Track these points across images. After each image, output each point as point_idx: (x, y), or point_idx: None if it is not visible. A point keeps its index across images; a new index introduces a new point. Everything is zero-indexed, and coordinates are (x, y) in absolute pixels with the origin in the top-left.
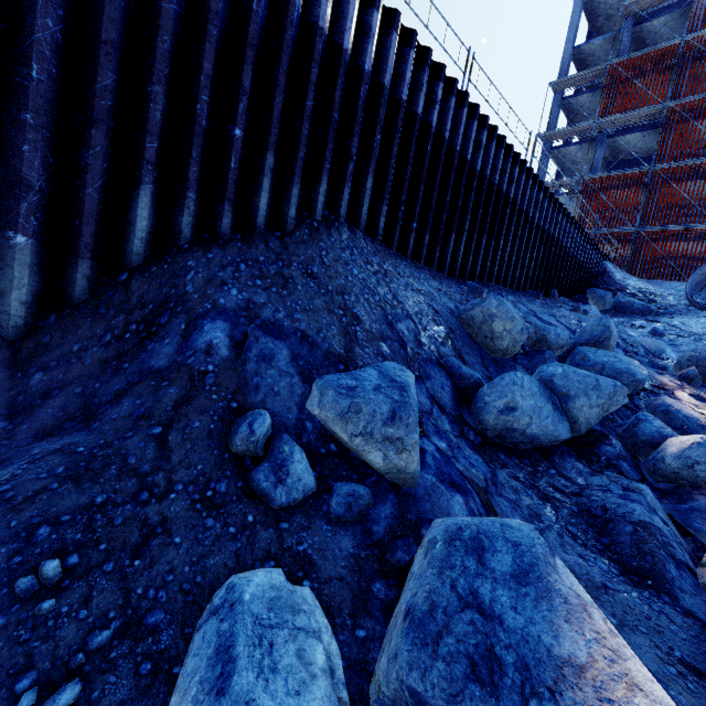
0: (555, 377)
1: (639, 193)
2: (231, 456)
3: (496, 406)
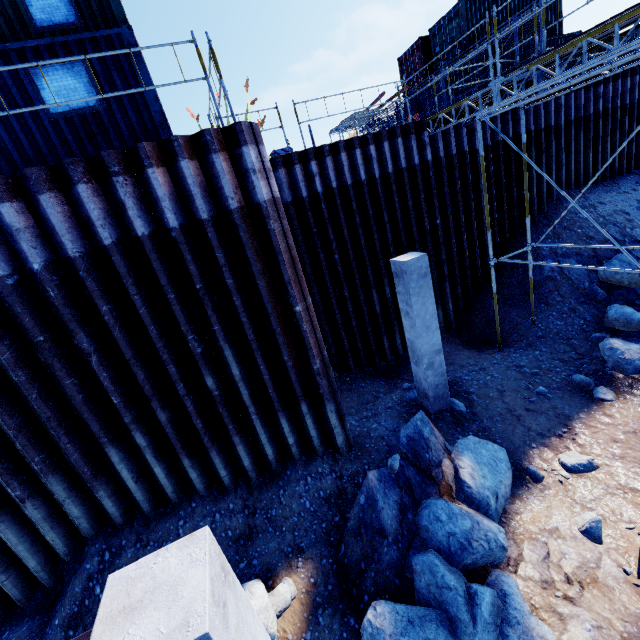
0: None
1: None
2: (578, 293)
3: None
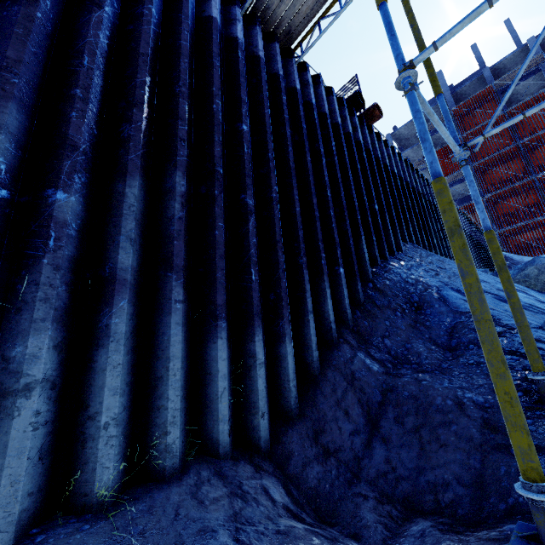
0: None
1: None
2: None
3: None
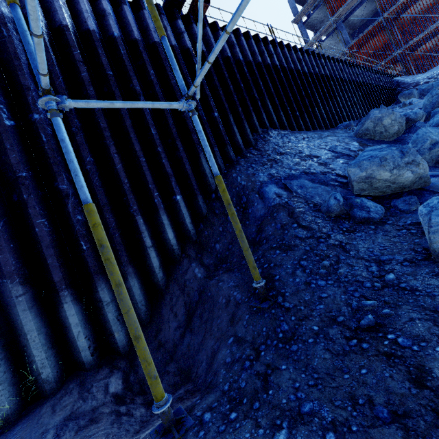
0: None
1: (383, 35)
2: (334, 218)
3: (425, 147)
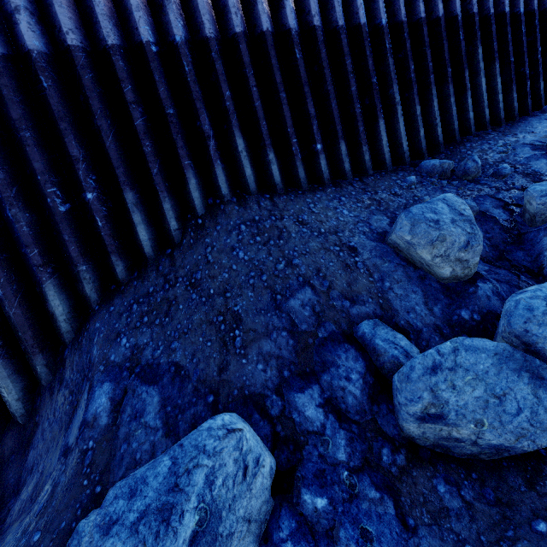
0: (532, 323)
1: None
2: None
3: (411, 413)
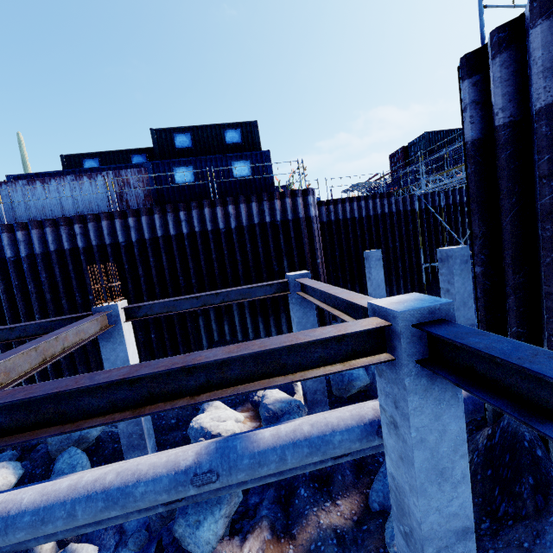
0: None
1: None
2: None
3: None
